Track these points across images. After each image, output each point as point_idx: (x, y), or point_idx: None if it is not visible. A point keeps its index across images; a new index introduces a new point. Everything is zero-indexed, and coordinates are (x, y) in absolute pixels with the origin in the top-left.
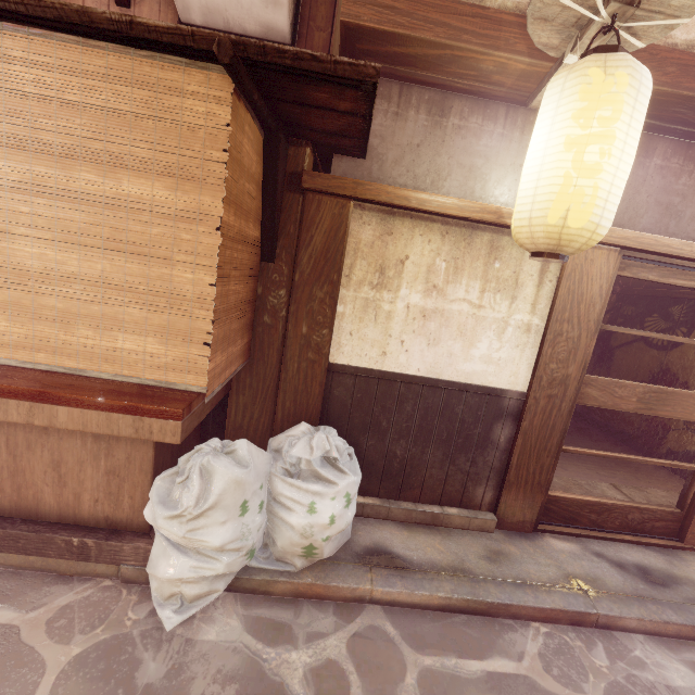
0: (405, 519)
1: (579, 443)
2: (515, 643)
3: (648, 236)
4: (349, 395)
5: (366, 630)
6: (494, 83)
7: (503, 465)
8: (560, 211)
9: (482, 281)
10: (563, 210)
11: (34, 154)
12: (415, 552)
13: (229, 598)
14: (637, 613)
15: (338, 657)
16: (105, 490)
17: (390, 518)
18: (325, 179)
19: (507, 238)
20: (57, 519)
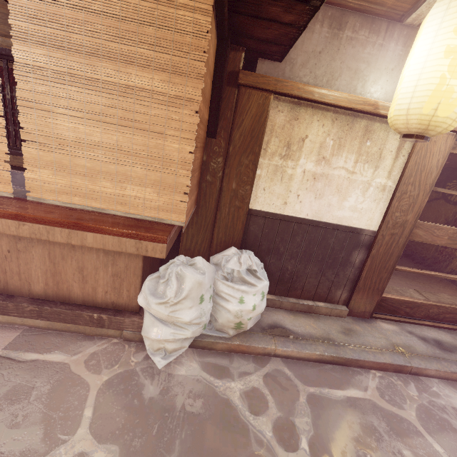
0: (291, 308)
1: None
2: (362, 381)
3: None
4: (260, 230)
5: (273, 371)
6: (378, 3)
7: (355, 277)
8: (433, 104)
9: (357, 155)
10: (435, 103)
11: (68, 52)
12: (299, 328)
13: (189, 351)
14: (436, 366)
15: (258, 386)
16: (112, 286)
17: (281, 307)
18: (255, 77)
19: (378, 124)
20: (81, 303)
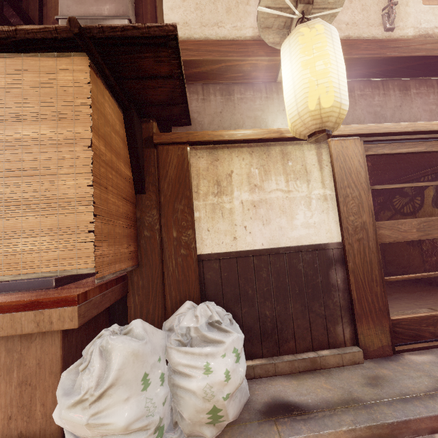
0: (290, 371)
1: (391, 290)
2: None
3: (372, 125)
4: (218, 276)
5: None
6: (254, 78)
7: (348, 302)
8: (315, 100)
9: (284, 175)
10: (316, 99)
11: None
12: (308, 395)
13: None
14: None
15: None
16: (18, 403)
17: (278, 373)
18: (167, 135)
19: (290, 146)
20: None
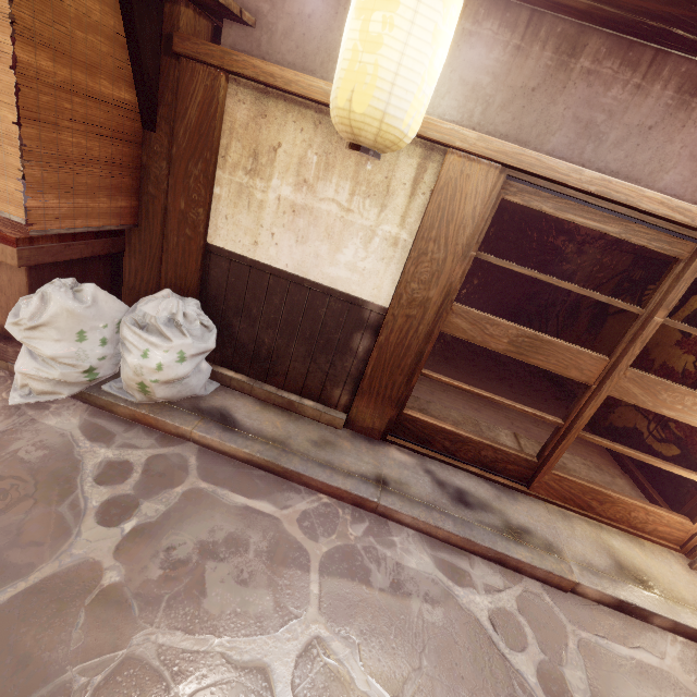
0: (265, 399)
1: (523, 399)
2: (290, 499)
3: (531, 153)
4: (224, 278)
5: (172, 455)
6: None
7: (360, 373)
8: (347, 91)
9: (353, 183)
10: (349, 90)
11: None
12: (252, 421)
13: (83, 407)
14: (416, 513)
15: (135, 461)
16: None
17: (253, 395)
18: (194, 44)
19: None
20: None
